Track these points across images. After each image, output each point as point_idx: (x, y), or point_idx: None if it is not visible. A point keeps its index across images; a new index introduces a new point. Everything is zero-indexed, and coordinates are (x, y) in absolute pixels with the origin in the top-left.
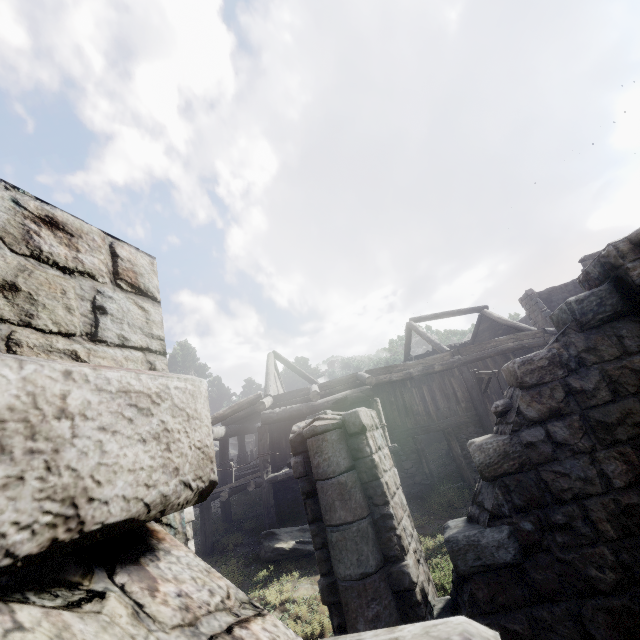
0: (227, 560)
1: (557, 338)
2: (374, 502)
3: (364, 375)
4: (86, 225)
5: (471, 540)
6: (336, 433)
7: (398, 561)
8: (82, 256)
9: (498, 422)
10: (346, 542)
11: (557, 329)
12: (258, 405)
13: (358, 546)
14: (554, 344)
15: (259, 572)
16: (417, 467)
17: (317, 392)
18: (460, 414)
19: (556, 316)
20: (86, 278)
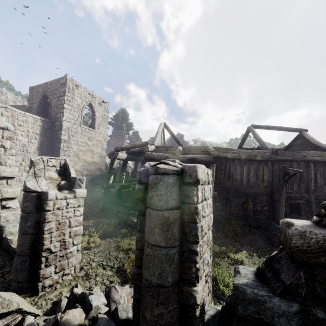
0: (111, 217)
1: None
2: (186, 238)
3: (211, 149)
4: None
5: (257, 298)
6: (173, 178)
7: (190, 284)
8: None
9: (323, 215)
10: (154, 259)
11: None
12: (145, 148)
13: (163, 265)
14: None
15: (122, 229)
16: (223, 207)
17: (180, 150)
18: (261, 188)
19: None
20: None
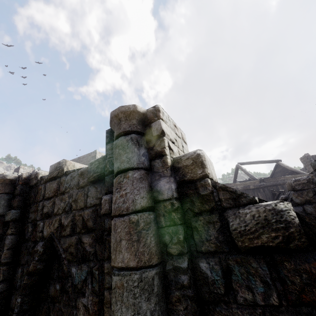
0: None
1: (312, 172)
2: None
3: None
4: (177, 126)
5: None
6: None
7: None
8: (179, 134)
9: None
10: None
11: (313, 169)
12: None
13: None
14: (310, 174)
15: None
16: None
17: None
18: None
19: (313, 163)
20: (180, 139)
